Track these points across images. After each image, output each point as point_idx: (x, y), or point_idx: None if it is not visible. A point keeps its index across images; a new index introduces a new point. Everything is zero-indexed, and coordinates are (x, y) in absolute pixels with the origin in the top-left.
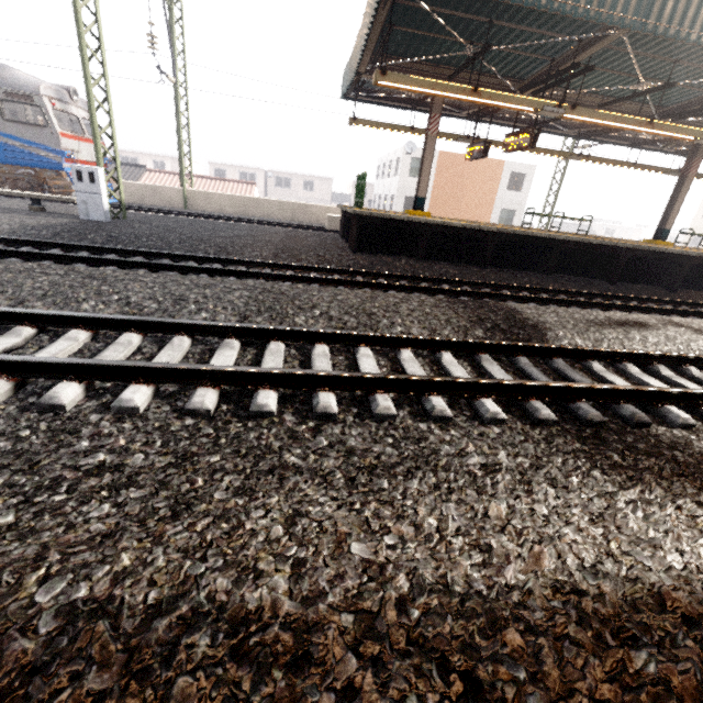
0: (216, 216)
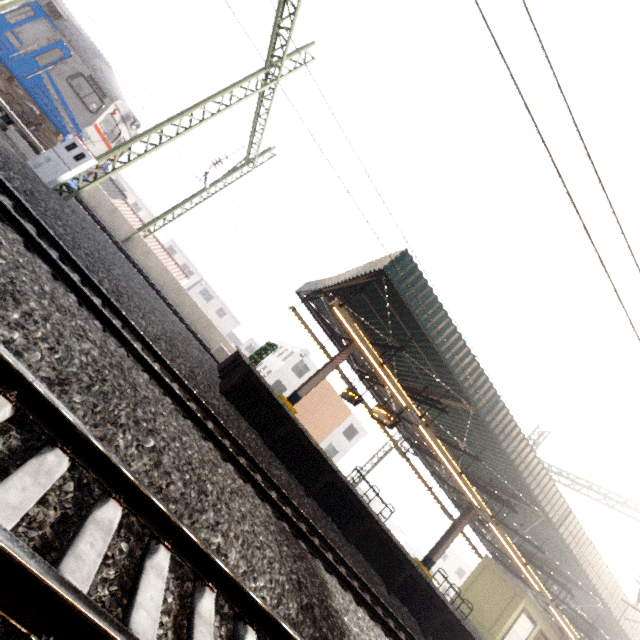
0: (140, 269)
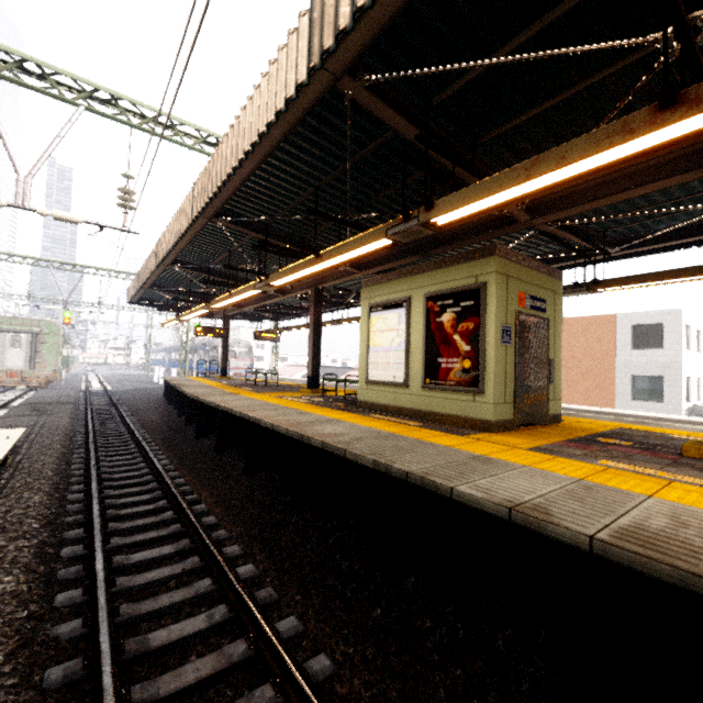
0: None
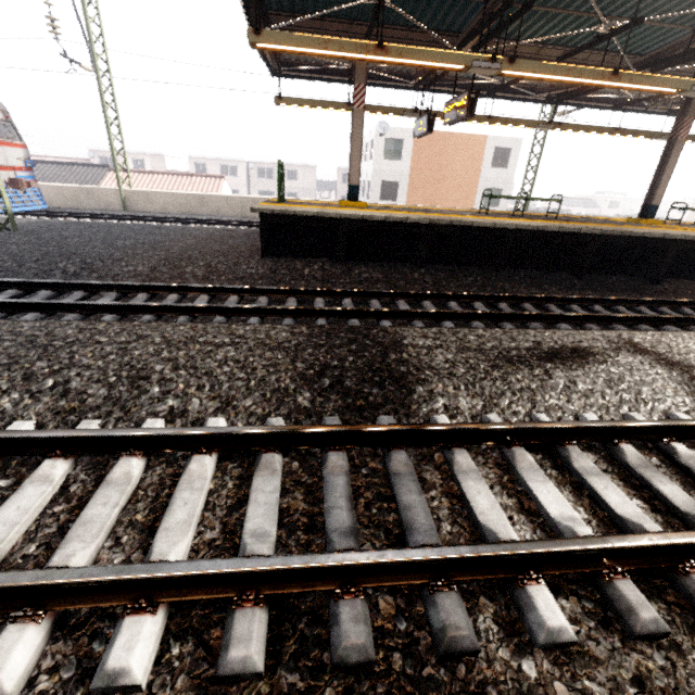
0: (154, 218)
